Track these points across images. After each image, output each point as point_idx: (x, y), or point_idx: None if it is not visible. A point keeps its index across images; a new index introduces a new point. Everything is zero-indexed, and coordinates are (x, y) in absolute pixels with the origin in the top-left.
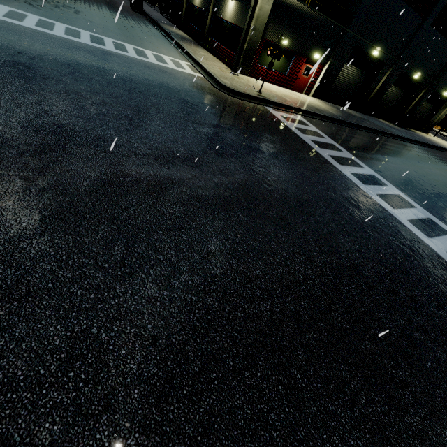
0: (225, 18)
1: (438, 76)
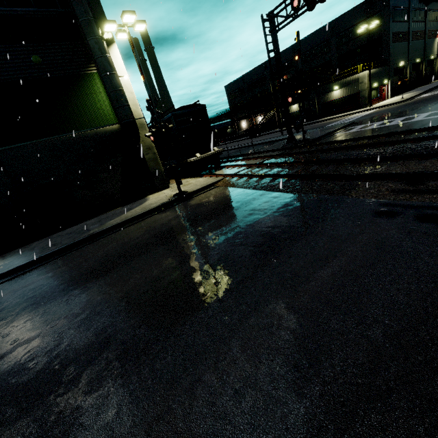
0: (334, 99)
1: (425, 53)
